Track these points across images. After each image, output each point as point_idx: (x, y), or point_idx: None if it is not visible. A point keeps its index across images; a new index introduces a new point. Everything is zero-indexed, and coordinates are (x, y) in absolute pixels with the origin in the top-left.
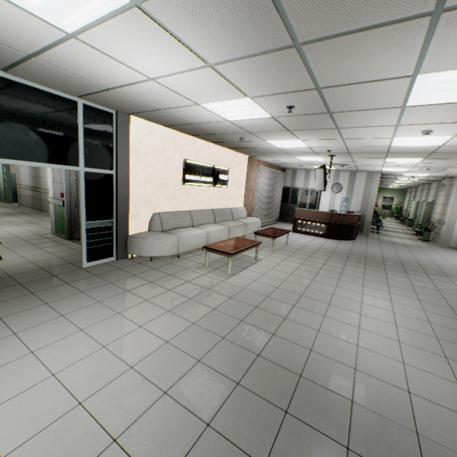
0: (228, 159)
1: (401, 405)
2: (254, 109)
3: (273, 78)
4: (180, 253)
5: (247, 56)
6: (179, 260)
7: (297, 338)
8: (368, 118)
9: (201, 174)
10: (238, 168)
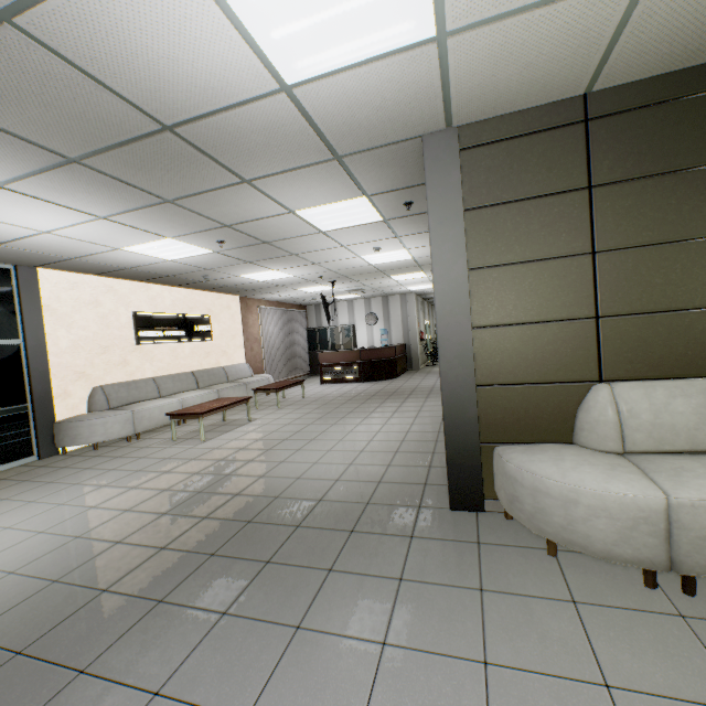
0: (206, 304)
1: (322, 489)
2: (187, 247)
3: (176, 222)
4: (139, 432)
5: (134, 210)
6: (139, 441)
7: (253, 472)
8: (308, 243)
9: (164, 328)
10: (226, 314)
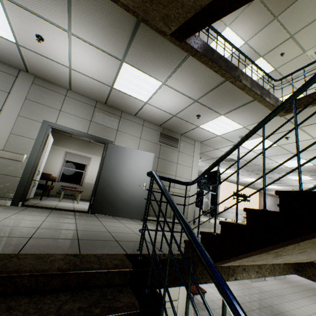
0: None
1: None
2: None
3: None
4: None
5: None
6: None
7: (272, 301)
8: None
9: None
10: None
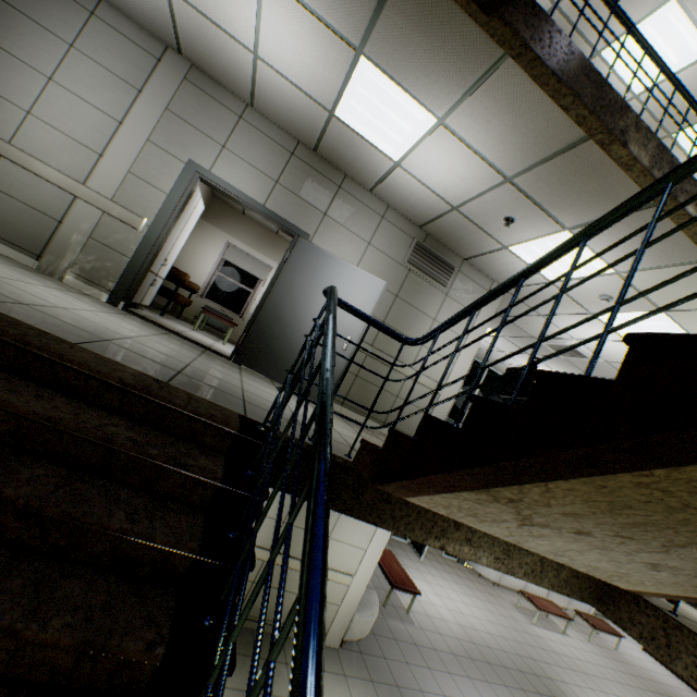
0: None
1: None
2: None
3: None
4: (499, 583)
5: None
6: (497, 588)
7: (560, 674)
8: None
9: None
10: None
